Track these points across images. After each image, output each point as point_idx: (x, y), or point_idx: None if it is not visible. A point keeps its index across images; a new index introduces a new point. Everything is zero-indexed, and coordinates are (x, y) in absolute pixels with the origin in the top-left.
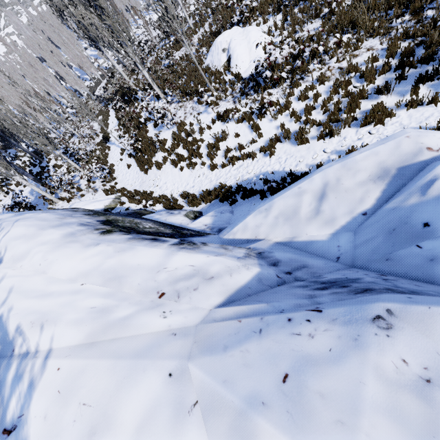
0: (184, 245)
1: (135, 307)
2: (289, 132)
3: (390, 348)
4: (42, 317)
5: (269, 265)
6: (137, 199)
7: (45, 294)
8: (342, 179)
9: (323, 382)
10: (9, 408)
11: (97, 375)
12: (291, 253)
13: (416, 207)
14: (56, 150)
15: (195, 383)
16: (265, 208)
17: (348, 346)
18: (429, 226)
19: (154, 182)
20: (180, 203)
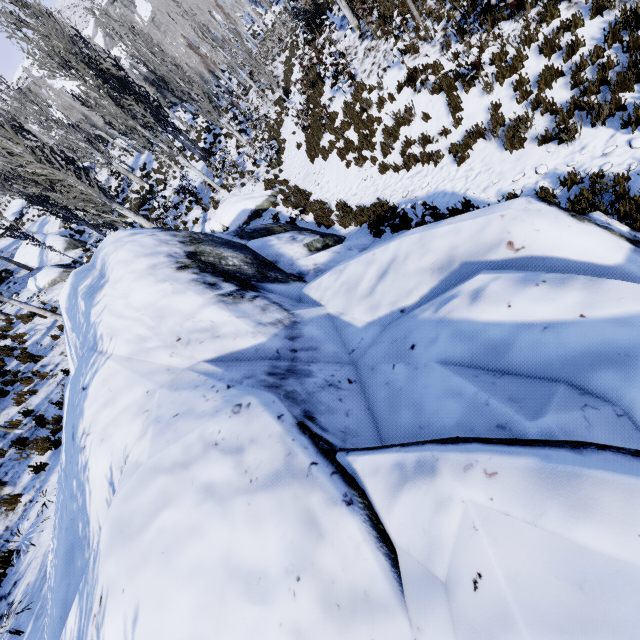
0: (228, 298)
1: (160, 343)
2: (503, 121)
3: (223, 423)
4: (112, 332)
5: (286, 337)
6: (289, 202)
7: (120, 316)
8: (409, 258)
9: (183, 424)
10: (87, 378)
11: (121, 377)
12: (322, 331)
13: (422, 323)
14: (220, 119)
15: (153, 401)
16: (340, 269)
17: (210, 413)
18: (413, 349)
19: (316, 178)
20: (334, 217)
